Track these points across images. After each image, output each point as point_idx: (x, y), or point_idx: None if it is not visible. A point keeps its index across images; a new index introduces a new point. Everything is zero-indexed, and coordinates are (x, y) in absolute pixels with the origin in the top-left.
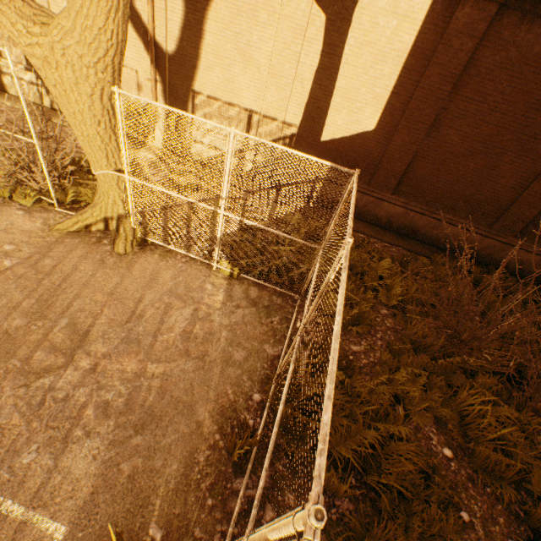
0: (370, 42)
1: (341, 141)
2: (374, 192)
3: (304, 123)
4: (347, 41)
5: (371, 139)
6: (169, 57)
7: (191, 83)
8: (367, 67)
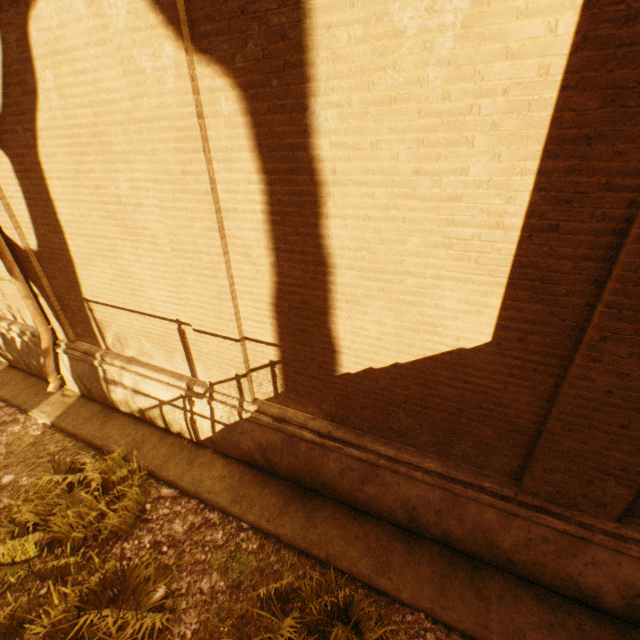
0: (389, 99)
1: (392, 373)
2: (547, 509)
3: (287, 338)
4: (315, 124)
5: (487, 365)
6: (37, 255)
7: (78, 288)
8: (403, 174)
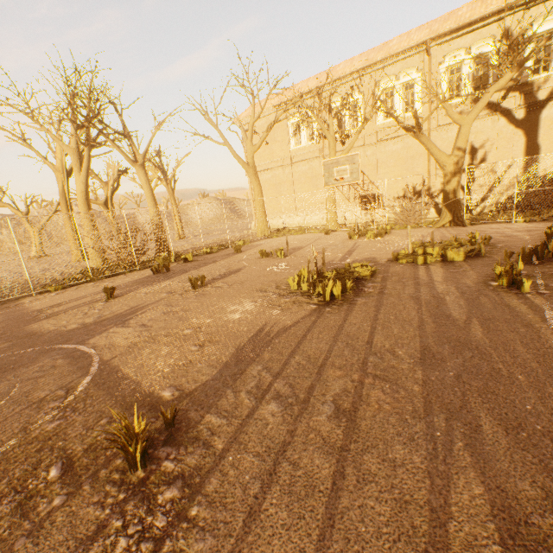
0: (552, 128)
1: None
2: None
3: (524, 173)
4: (538, 133)
5: None
6: (436, 177)
7: None
8: None
